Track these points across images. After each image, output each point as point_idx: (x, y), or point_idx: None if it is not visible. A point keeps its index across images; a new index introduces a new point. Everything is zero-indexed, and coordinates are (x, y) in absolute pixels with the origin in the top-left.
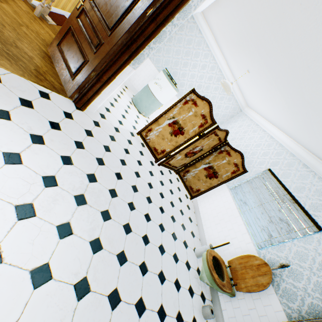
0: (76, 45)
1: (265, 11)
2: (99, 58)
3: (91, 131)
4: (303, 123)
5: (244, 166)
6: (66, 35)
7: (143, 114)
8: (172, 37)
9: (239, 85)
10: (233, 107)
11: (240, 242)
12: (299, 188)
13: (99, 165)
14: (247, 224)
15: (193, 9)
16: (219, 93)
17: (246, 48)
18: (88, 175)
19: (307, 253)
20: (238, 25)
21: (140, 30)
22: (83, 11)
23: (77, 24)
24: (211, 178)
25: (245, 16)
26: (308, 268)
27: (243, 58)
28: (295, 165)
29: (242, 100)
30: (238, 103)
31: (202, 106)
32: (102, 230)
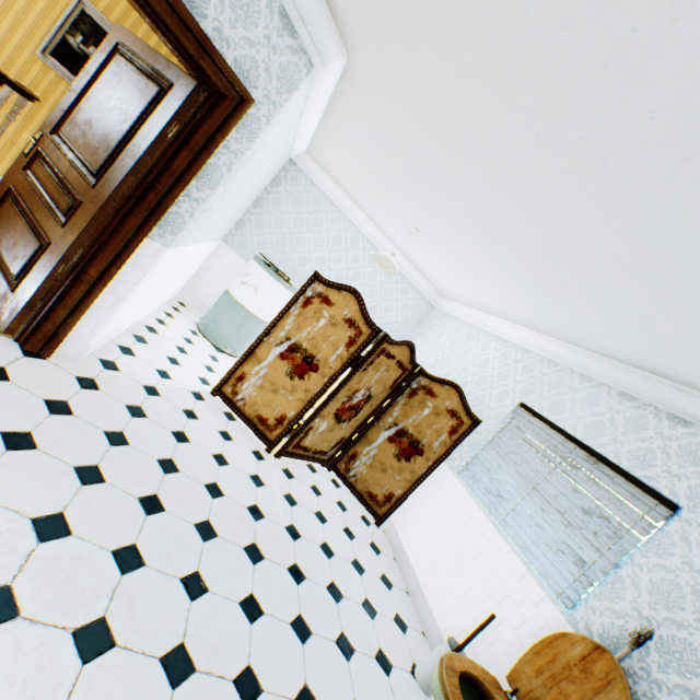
0: (22, 219)
1: (397, 112)
2: (74, 233)
3: (68, 402)
4: (543, 293)
5: (470, 410)
6: (2, 206)
7: (227, 351)
8: (262, 199)
9: (413, 260)
10: (417, 304)
11: (521, 606)
12: (592, 426)
13: (84, 485)
14: (521, 549)
15: (265, 123)
16: (381, 282)
17: (395, 187)
18: (39, 521)
19: (675, 581)
20: (367, 152)
21: (160, 166)
22: (39, 156)
23: (26, 181)
24: (409, 459)
25: (371, 133)
26: (697, 622)
27: (398, 207)
28: (566, 381)
29: (429, 287)
30: (423, 294)
31: (342, 303)
32: (74, 698)
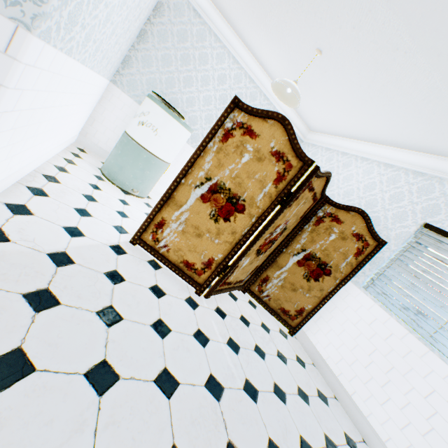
0: None
1: None
2: None
3: None
4: None
5: (376, 233)
6: None
7: (134, 193)
8: (146, 31)
9: None
10: None
11: None
12: None
13: None
14: None
15: None
16: None
17: None
18: None
19: None
20: None
21: None
22: None
23: None
24: (318, 279)
25: None
26: None
27: (306, 22)
28: None
29: (300, 122)
30: (295, 129)
31: (267, 134)
32: None
